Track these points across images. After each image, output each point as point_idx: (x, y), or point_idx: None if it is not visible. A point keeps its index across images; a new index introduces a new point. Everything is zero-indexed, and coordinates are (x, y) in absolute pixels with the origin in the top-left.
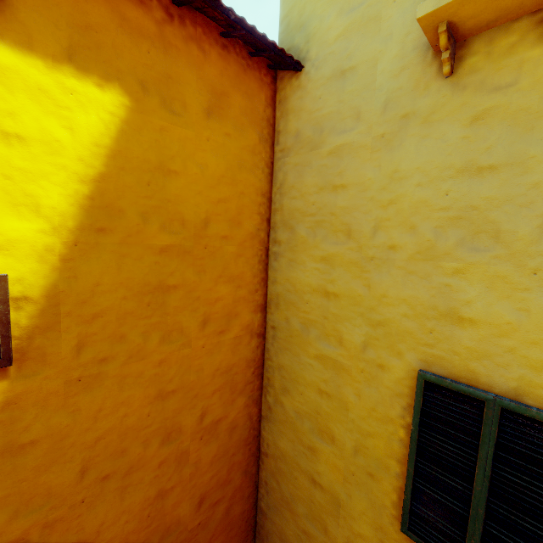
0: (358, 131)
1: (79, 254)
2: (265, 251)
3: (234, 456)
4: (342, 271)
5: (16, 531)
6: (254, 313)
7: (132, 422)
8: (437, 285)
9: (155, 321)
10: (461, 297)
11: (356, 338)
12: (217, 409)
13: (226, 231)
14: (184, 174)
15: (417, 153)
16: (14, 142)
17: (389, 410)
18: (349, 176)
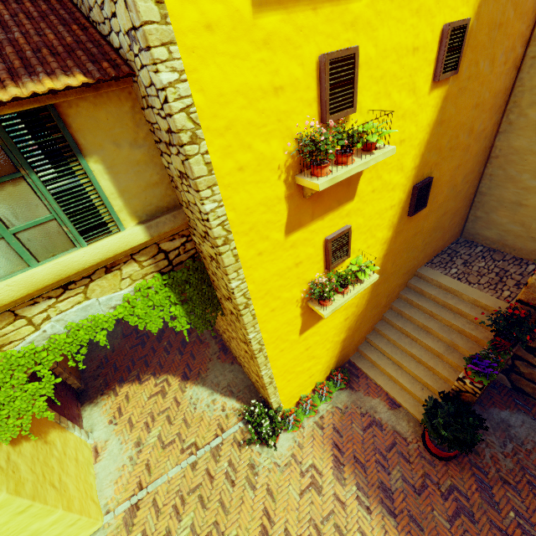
0: None
1: (482, 2)
2: None
3: (479, 157)
4: None
5: (431, 163)
6: (520, 48)
7: (463, 120)
8: None
9: (488, 53)
10: None
11: None
12: (485, 123)
13: None
14: None
15: None
16: None
17: None
18: None
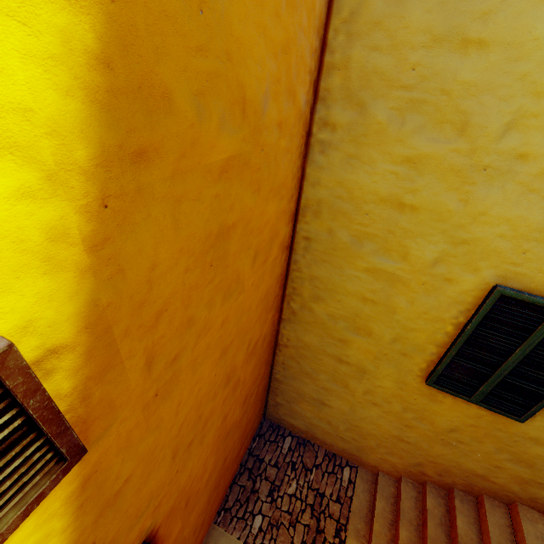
0: None
1: (115, 224)
2: (304, 138)
3: (263, 357)
4: (433, 180)
5: (133, 536)
6: (287, 225)
7: (204, 390)
8: None
9: (217, 282)
10: None
11: (428, 254)
12: (257, 333)
13: (280, 112)
14: None
15: None
16: None
17: (444, 313)
18: (501, 26)
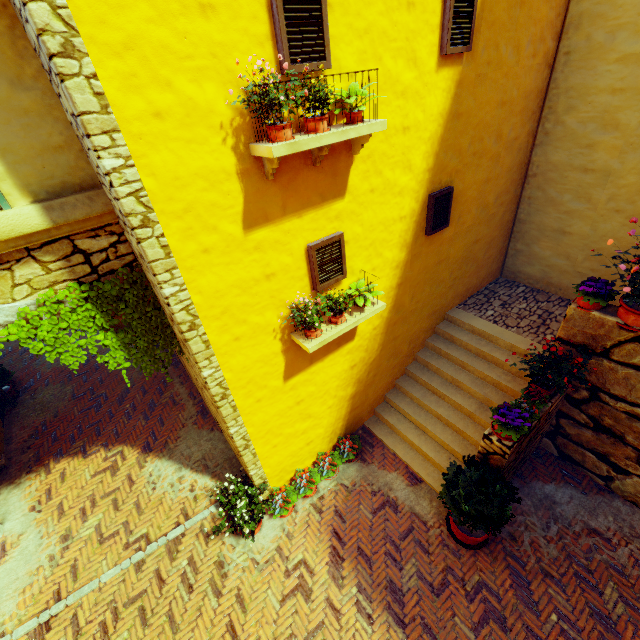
0: None
1: None
2: None
3: (514, 174)
4: None
5: (450, 168)
6: (552, 41)
7: (488, 119)
8: None
9: (510, 36)
10: None
11: None
12: (516, 129)
13: None
14: None
15: None
16: None
17: None
18: None
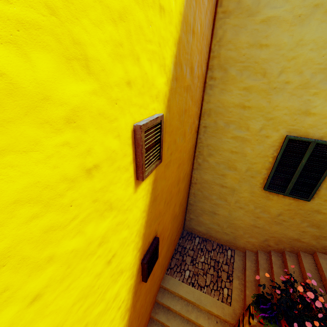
0: (285, 9)
1: (171, 96)
2: (203, 84)
3: (186, 186)
4: (256, 95)
5: (154, 228)
6: (197, 120)
7: (173, 179)
8: (304, 100)
9: (181, 131)
10: (313, 104)
11: (257, 126)
12: (186, 169)
13: (198, 73)
14: (195, 33)
15: (316, 31)
16: (162, 14)
17: (267, 152)
18: (272, 40)
